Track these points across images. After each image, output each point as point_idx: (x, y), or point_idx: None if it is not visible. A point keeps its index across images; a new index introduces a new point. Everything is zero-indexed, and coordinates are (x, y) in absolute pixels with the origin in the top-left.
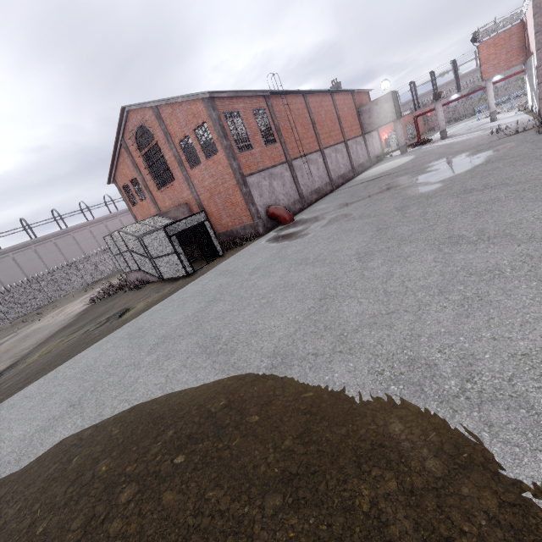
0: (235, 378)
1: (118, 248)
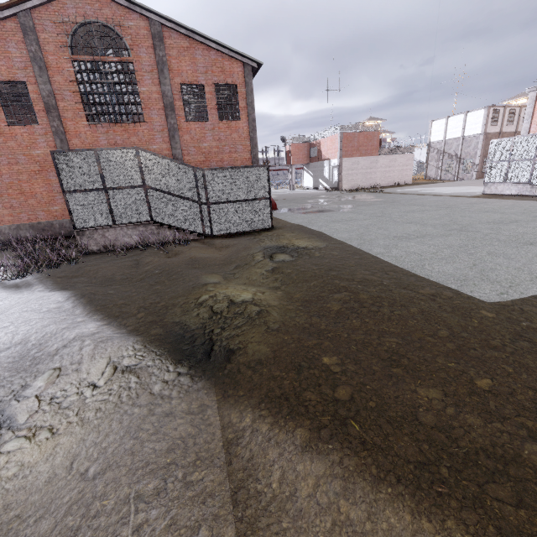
0: None
1: (104, 179)
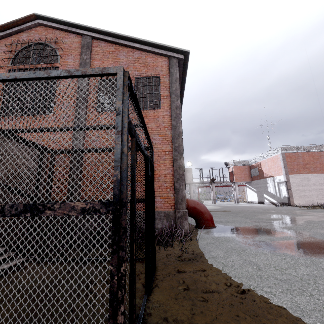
0: None
1: None
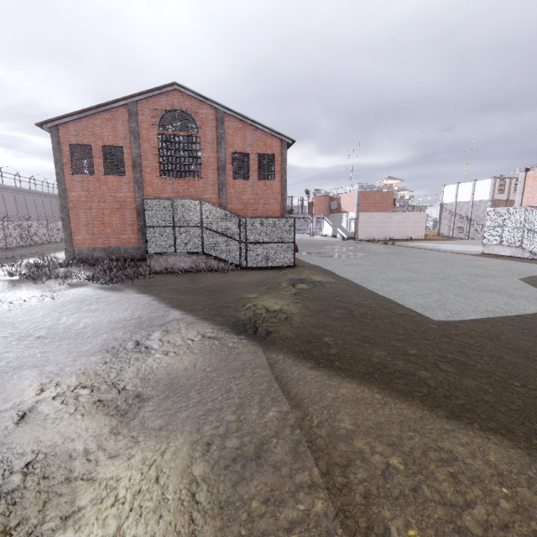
0: (520, 277)
1: (174, 219)
